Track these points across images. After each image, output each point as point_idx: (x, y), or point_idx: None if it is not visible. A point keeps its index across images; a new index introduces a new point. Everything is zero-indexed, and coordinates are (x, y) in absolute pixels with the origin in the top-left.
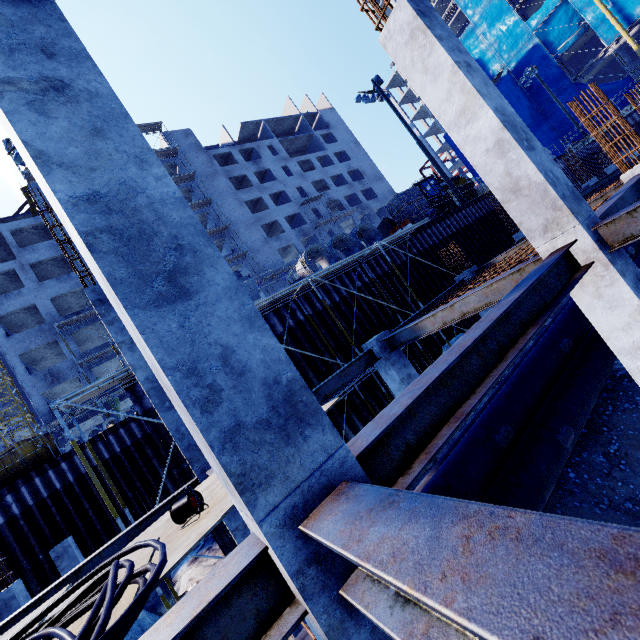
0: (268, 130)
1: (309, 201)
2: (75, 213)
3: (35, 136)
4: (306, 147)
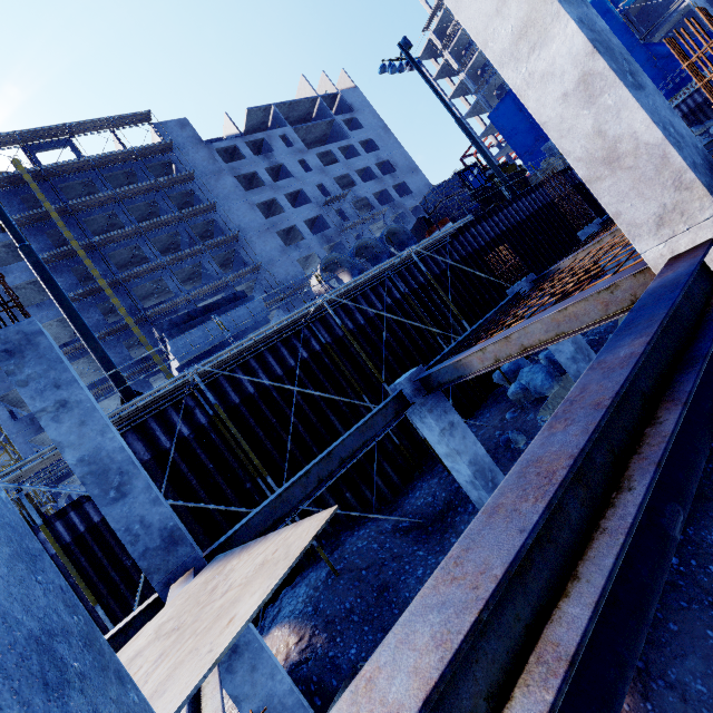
0: (280, 117)
1: (332, 201)
2: None
3: None
4: (326, 136)
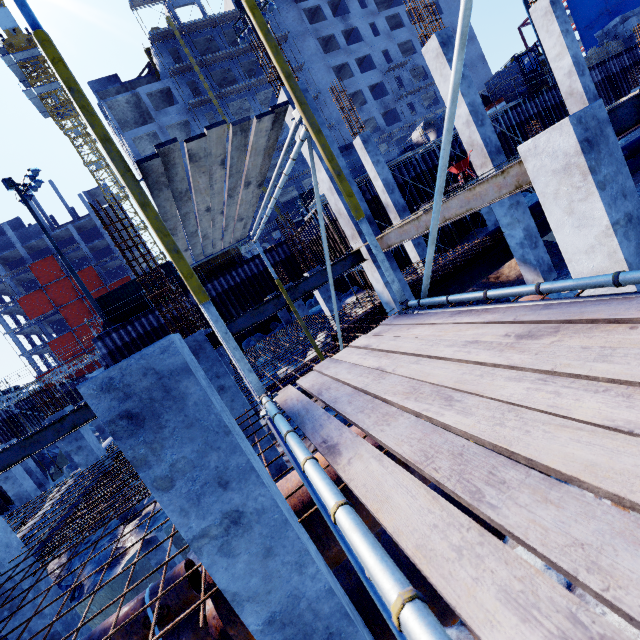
0: None
1: (394, 68)
2: (468, 107)
3: (461, 89)
4: None
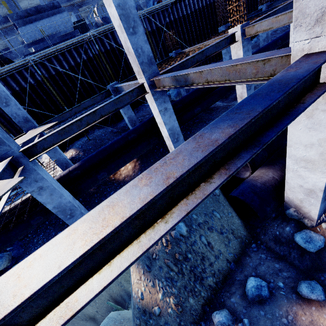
0: None
1: None
2: None
3: None
4: None
